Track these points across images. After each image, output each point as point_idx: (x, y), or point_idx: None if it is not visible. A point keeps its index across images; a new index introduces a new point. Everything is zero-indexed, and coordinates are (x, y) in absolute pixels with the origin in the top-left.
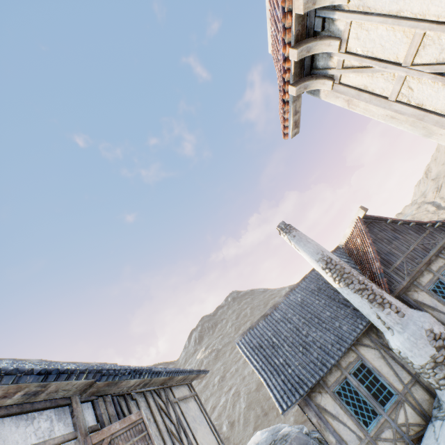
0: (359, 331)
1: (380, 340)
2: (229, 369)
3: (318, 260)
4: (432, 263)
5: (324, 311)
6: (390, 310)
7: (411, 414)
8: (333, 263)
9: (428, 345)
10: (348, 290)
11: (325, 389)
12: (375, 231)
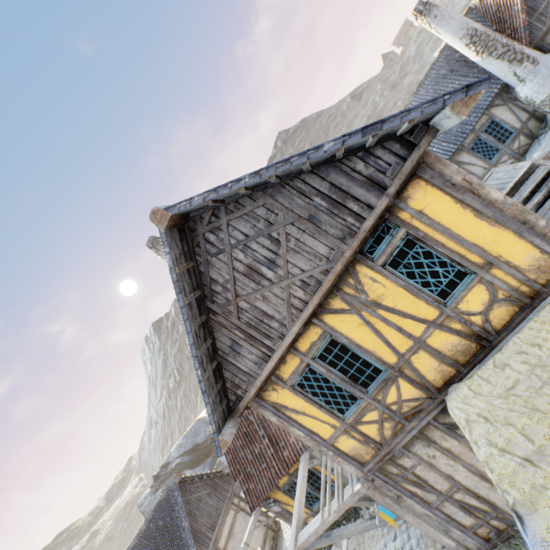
0: (494, 95)
1: (509, 96)
2: None
3: (462, 38)
4: None
5: None
6: (527, 64)
7: (523, 141)
8: (478, 35)
9: None
10: (490, 59)
11: (462, 150)
12: None
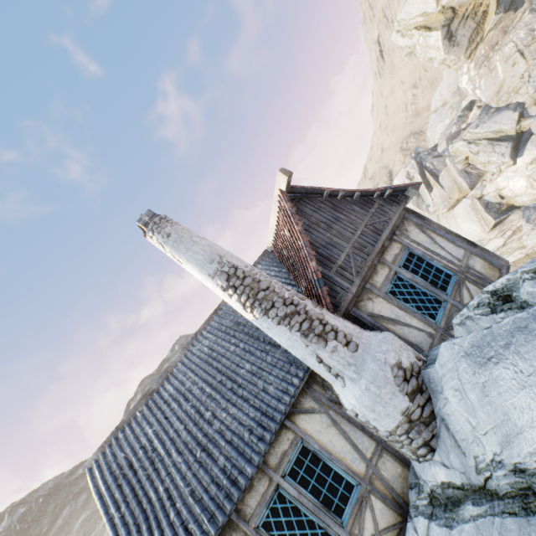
0: (294, 391)
1: (328, 393)
2: None
3: (213, 274)
4: (386, 252)
5: (242, 364)
6: (336, 343)
7: (381, 512)
8: (239, 275)
9: (398, 394)
10: (268, 321)
11: (242, 527)
12: (308, 211)
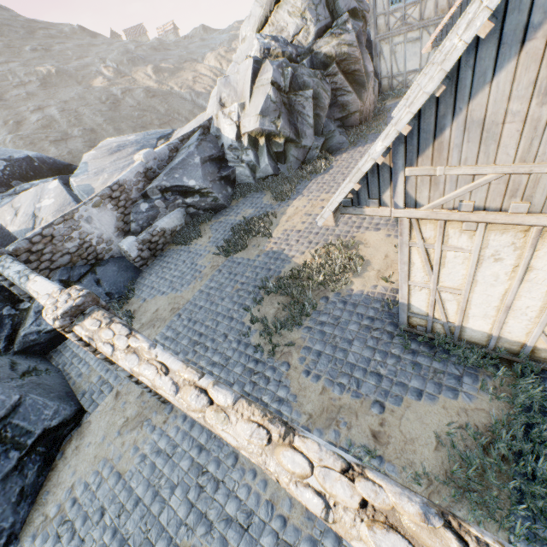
0: None
1: None
2: (6, 92)
3: None
4: None
5: None
6: None
7: None
8: None
9: None
10: None
11: None
12: None
